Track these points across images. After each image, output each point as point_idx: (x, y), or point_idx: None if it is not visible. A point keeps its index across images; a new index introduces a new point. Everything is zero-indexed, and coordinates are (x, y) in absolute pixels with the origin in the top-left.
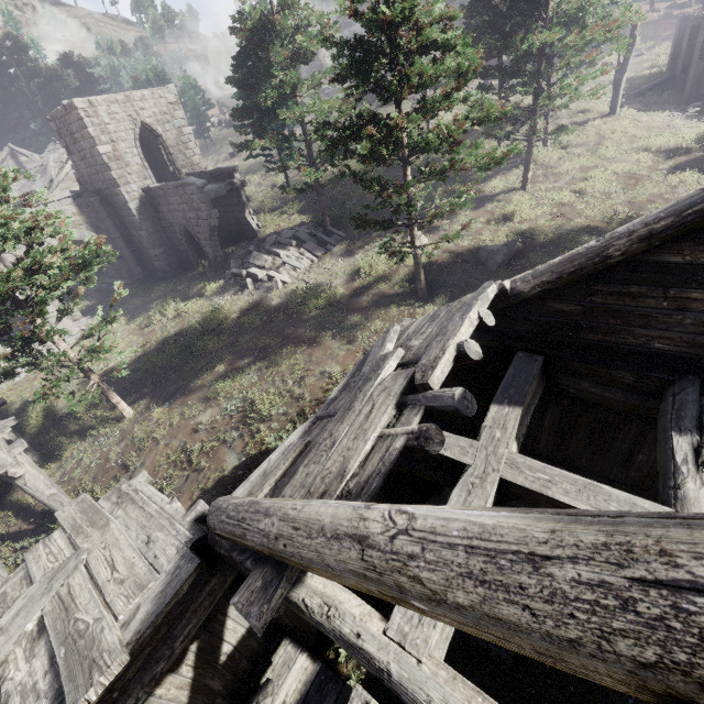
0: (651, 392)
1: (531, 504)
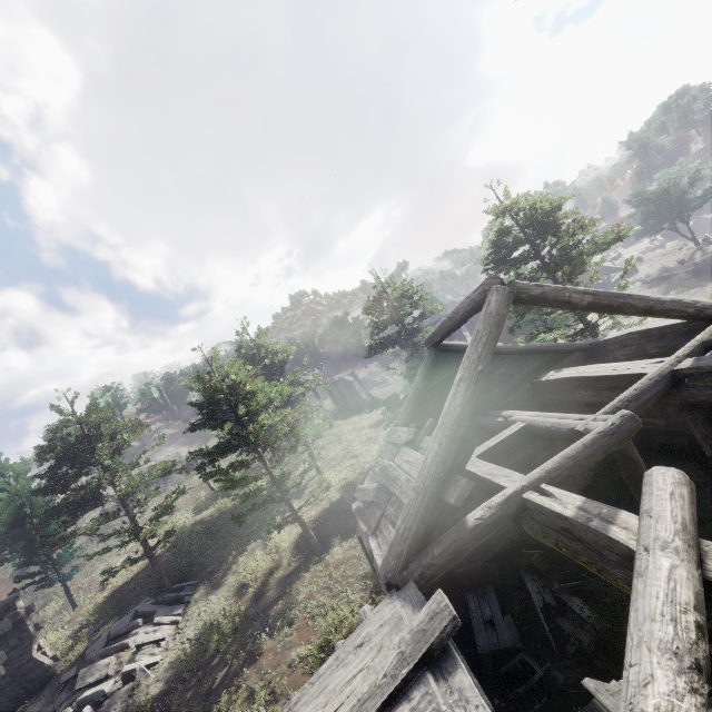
0: (478, 432)
1: (494, 462)
